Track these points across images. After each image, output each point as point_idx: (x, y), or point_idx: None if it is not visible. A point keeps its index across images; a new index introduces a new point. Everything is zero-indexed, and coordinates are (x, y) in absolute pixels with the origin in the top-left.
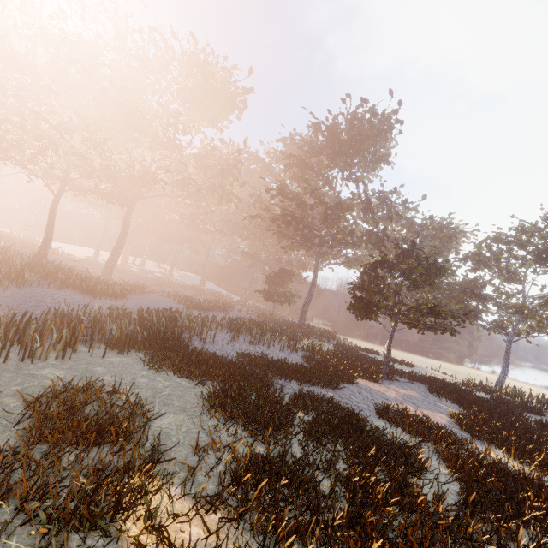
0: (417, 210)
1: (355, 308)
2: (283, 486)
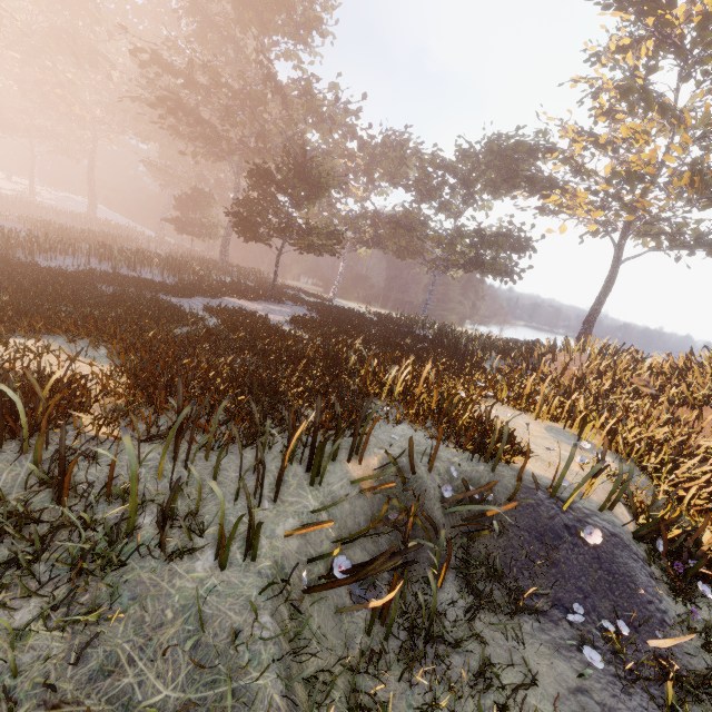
0: (357, 114)
1: (237, 227)
2: (19, 313)
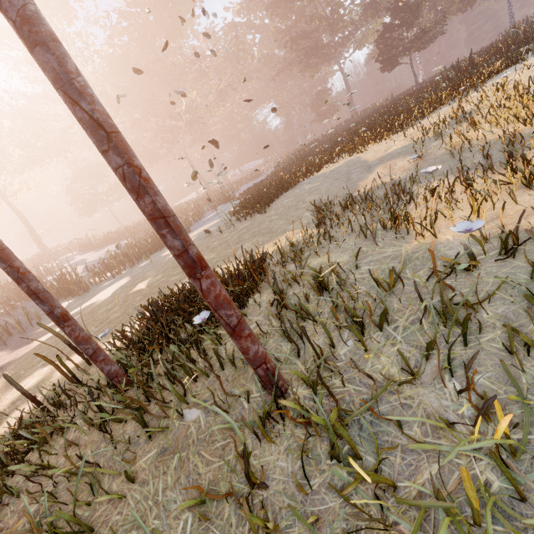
0: None
1: (385, 67)
2: None
